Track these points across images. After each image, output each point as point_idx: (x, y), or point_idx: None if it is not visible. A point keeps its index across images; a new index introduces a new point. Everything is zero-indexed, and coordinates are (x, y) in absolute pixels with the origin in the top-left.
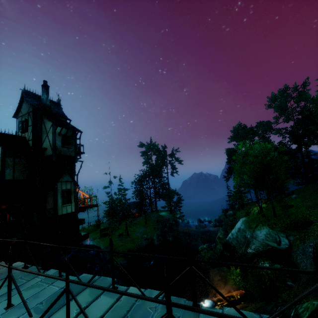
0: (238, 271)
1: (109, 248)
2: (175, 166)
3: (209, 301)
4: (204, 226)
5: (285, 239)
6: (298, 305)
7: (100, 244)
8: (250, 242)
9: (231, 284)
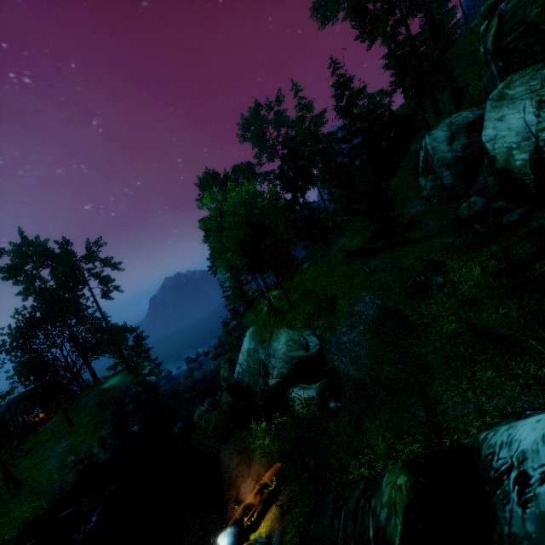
0: (264, 425)
1: None
2: (106, 277)
3: (227, 532)
4: (199, 367)
5: (312, 337)
6: (374, 500)
7: None
8: (269, 366)
9: (259, 460)
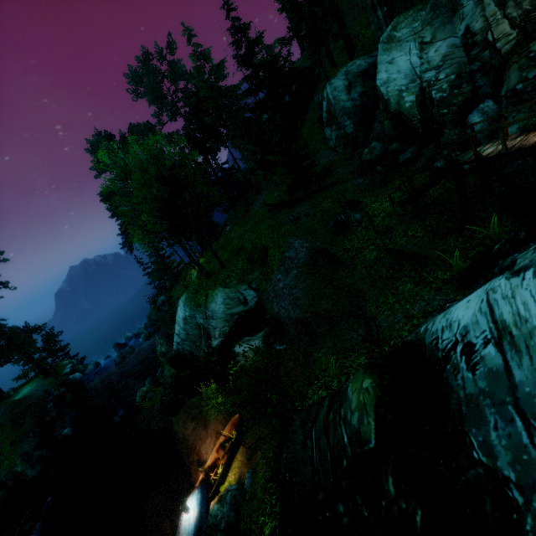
0: (214, 386)
1: None
2: None
3: (195, 494)
4: (132, 350)
5: (249, 290)
6: (344, 410)
7: None
8: (210, 329)
9: (215, 419)
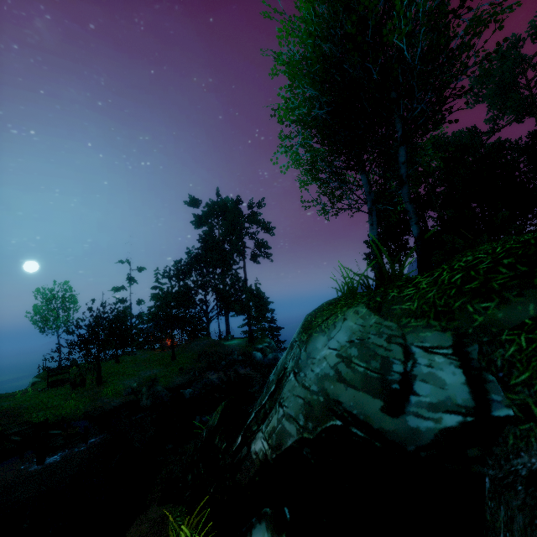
0: None
1: (6, 412)
2: (258, 239)
3: None
4: None
5: (443, 361)
6: None
7: (4, 403)
8: (280, 395)
9: None
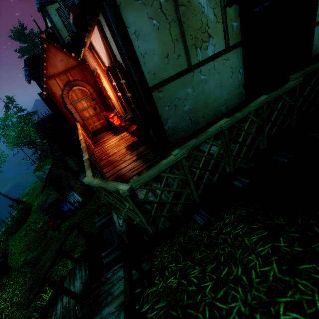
0: None
1: None
2: None
3: None
4: None
5: None
6: None
7: None
8: None
9: None
